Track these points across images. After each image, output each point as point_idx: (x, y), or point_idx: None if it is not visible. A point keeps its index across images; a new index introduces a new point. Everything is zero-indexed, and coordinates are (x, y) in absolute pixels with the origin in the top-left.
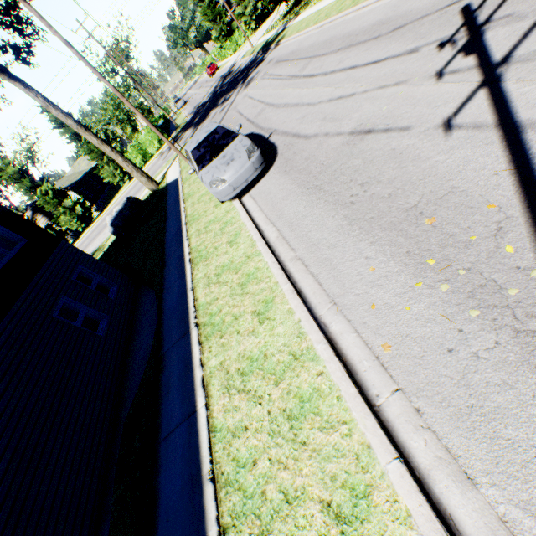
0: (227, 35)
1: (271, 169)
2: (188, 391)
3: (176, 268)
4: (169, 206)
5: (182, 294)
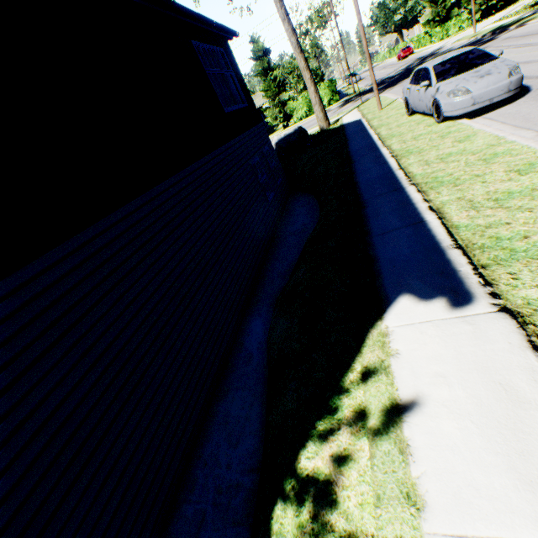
0: (440, 22)
1: (520, 100)
2: (409, 213)
3: (371, 161)
4: (350, 134)
5: (384, 172)
